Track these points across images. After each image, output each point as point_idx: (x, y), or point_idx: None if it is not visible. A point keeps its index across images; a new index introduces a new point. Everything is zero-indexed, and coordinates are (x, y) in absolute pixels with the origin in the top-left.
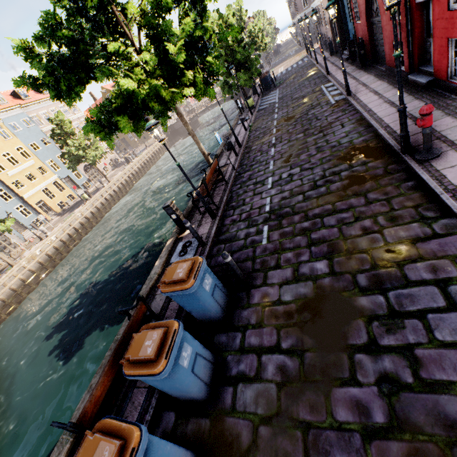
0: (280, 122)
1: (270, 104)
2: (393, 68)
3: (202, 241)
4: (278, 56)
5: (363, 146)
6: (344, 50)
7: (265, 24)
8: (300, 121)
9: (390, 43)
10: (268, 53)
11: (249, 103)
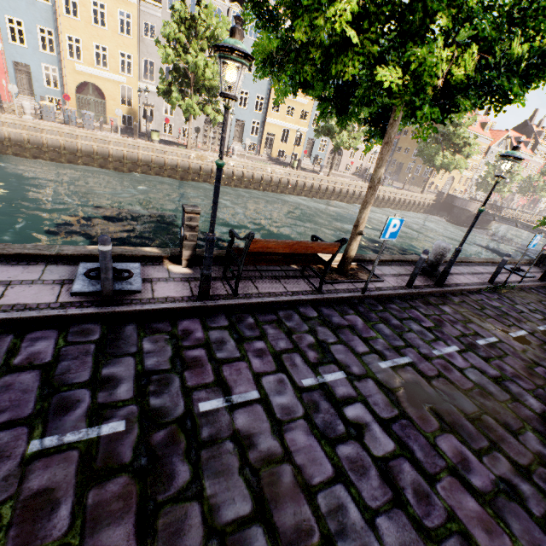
0: None
1: None
2: None
3: (105, 293)
4: None
5: None
6: None
7: None
8: None
9: None
10: None
11: None
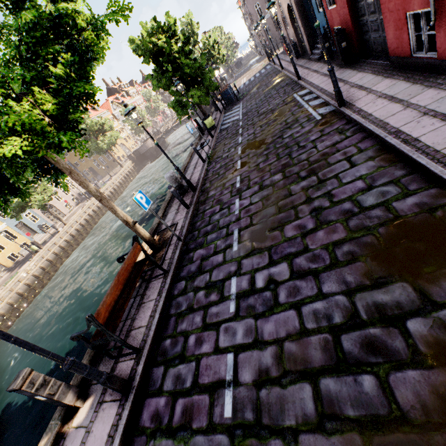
0: (246, 149)
1: (234, 122)
2: (406, 58)
3: None
4: (240, 68)
5: (429, 224)
6: (313, 49)
7: (223, 38)
8: (274, 149)
9: (399, 20)
10: (230, 66)
11: (208, 123)
